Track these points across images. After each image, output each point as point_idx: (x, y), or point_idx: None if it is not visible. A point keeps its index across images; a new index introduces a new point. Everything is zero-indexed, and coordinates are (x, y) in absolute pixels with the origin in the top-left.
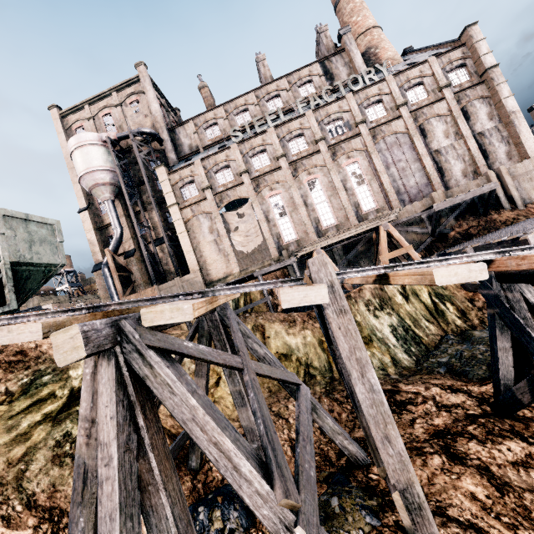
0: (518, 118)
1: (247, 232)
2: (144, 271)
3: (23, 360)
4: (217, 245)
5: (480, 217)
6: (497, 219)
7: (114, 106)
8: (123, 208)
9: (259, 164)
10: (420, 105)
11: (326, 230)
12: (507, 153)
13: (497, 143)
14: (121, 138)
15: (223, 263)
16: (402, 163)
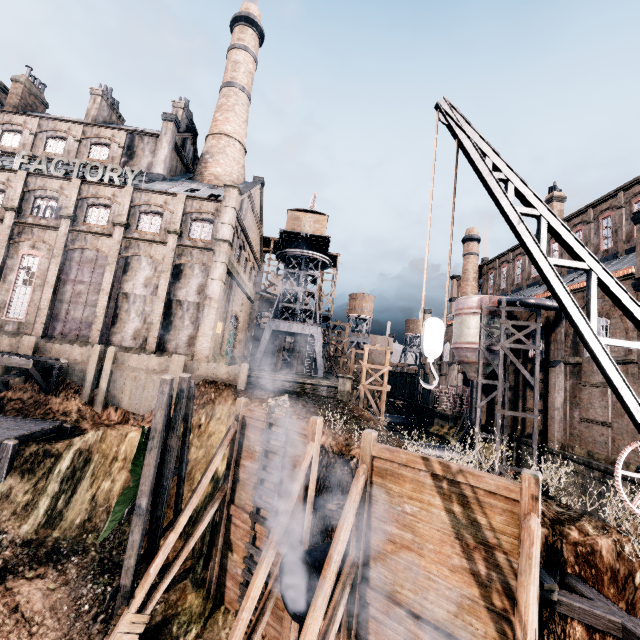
0: (211, 307)
1: None
2: None
3: None
4: None
5: (42, 391)
6: (50, 404)
7: None
8: None
9: None
10: (144, 236)
11: None
12: (191, 337)
13: (188, 322)
14: None
15: None
16: (83, 287)
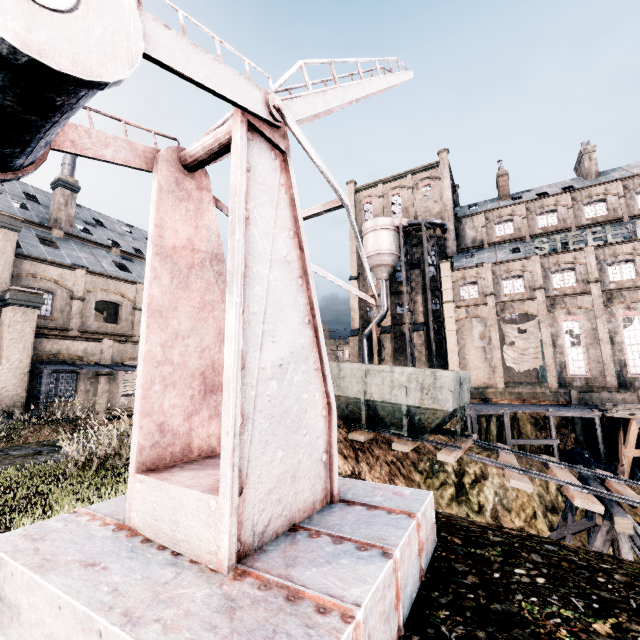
0: None
1: (524, 350)
2: (393, 349)
3: (419, 447)
4: (484, 353)
5: None
6: None
7: (405, 187)
8: (389, 285)
9: (561, 282)
10: None
11: (633, 379)
12: None
13: None
14: (410, 225)
15: (486, 372)
16: None
